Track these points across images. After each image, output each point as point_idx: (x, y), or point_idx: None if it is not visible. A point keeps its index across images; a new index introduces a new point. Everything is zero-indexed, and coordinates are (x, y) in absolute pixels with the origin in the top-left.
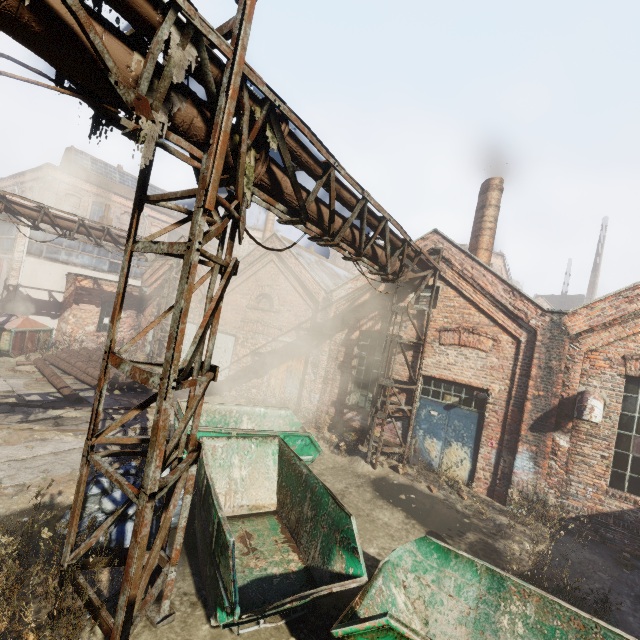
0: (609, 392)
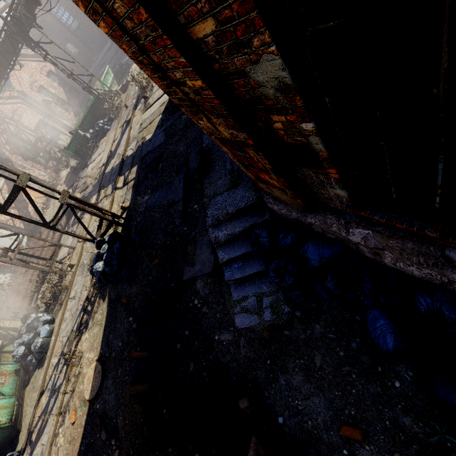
0: (42, 97)
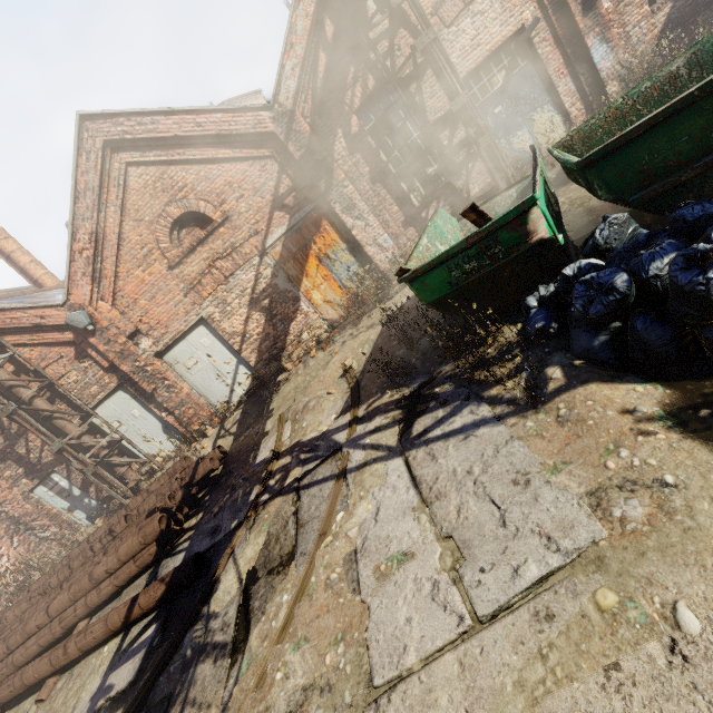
0: None
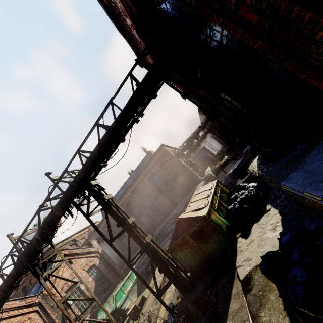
0: None
